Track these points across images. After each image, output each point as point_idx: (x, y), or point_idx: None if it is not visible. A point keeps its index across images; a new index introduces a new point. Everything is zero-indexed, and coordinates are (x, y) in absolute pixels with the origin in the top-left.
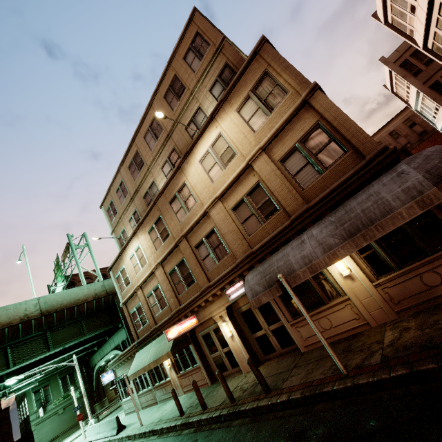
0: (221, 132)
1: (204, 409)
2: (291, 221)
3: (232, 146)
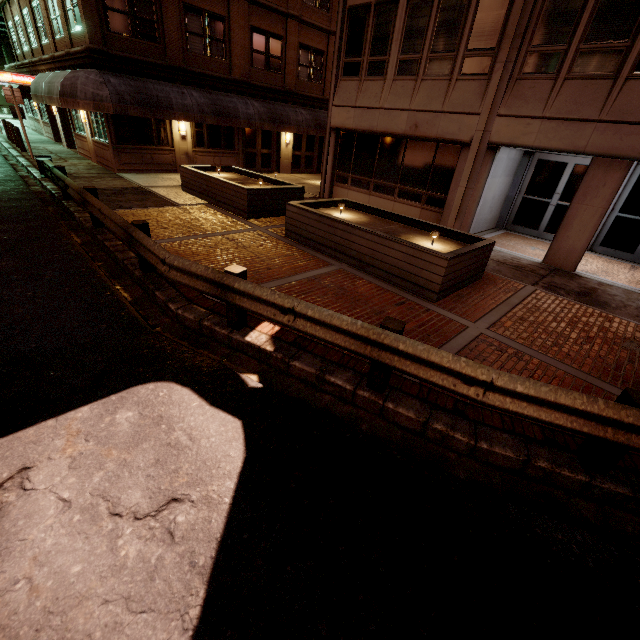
0: None
1: (12, 143)
2: (65, 53)
3: None
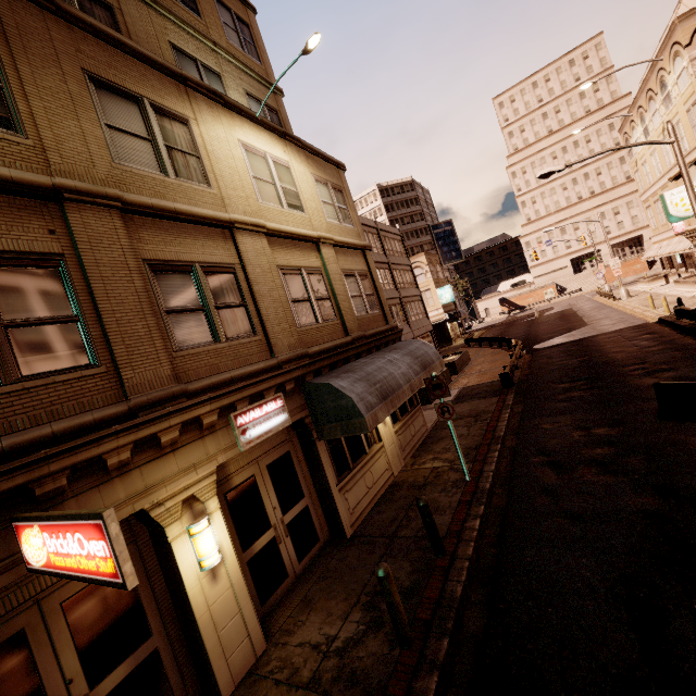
0: (290, 165)
1: None
2: (352, 339)
3: (301, 198)
